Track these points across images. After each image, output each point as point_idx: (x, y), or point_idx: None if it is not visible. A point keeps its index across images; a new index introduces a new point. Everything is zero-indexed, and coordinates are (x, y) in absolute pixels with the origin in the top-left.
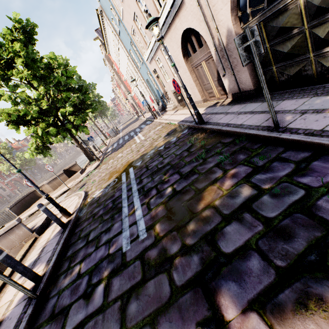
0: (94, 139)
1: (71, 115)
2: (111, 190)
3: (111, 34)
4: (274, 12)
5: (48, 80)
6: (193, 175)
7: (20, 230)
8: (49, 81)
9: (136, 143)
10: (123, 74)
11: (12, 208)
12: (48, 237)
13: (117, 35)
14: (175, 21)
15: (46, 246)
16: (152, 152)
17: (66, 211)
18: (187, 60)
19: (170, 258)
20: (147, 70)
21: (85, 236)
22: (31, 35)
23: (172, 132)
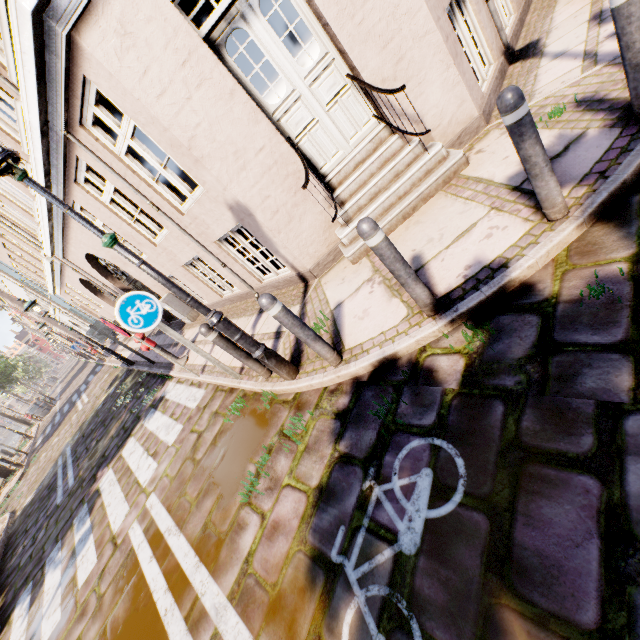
0: None
1: None
2: (47, 482)
3: None
4: (133, 280)
5: None
6: (111, 421)
7: None
8: None
9: (78, 412)
10: None
11: None
12: None
13: None
14: (65, 272)
15: None
16: (92, 416)
17: None
18: (103, 295)
19: (84, 479)
20: (63, 301)
21: (23, 532)
22: None
23: (115, 380)
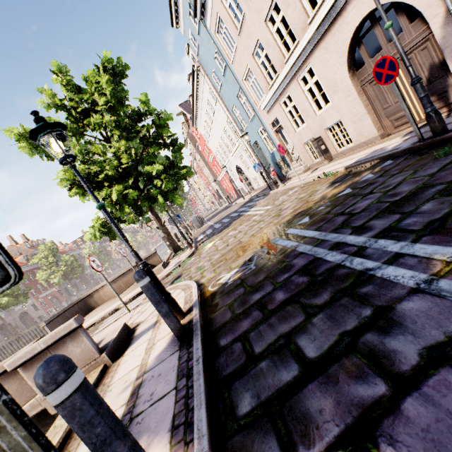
0: (182, 218)
1: (157, 178)
2: (269, 262)
3: (207, 95)
4: None
5: (134, 129)
6: None
7: (76, 344)
8: (135, 132)
9: (260, 214)
10: (209, 153)
11: (49, 324)
12: (140, 363)
13: (217, 92)
14: (344, 12)
15: (144, 383)
16: (327, 202)
17: (176, 303)
18: (353, 75)
19: None
20: (261, 124)
21: (278, 350)
22: (119, 78)
23: (345, 177)
